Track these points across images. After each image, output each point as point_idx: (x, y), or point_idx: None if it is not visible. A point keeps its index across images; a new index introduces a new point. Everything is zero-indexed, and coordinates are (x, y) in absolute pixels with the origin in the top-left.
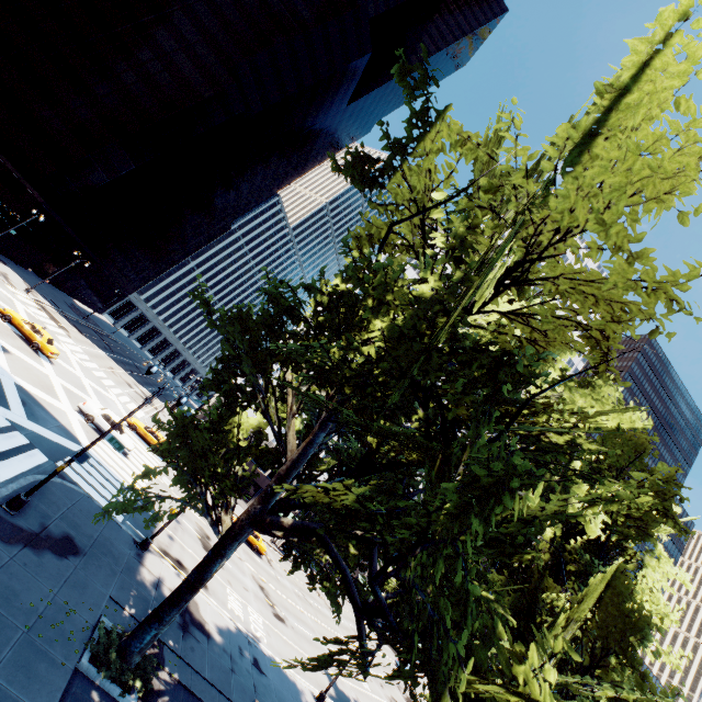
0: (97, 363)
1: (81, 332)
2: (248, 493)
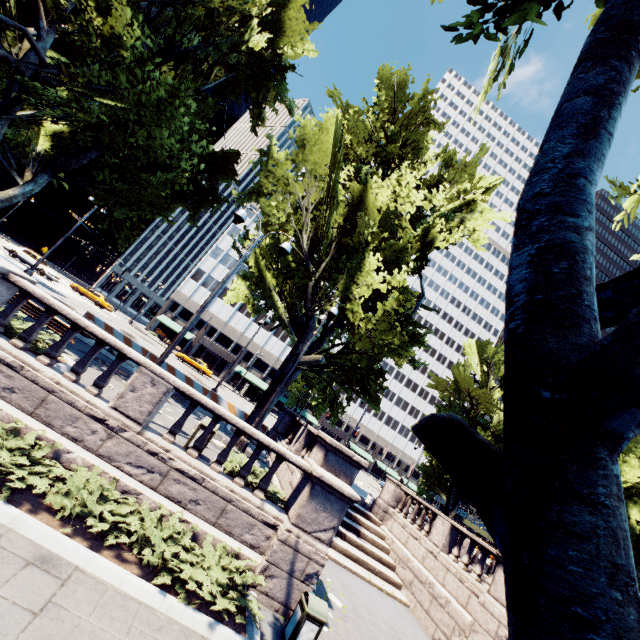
0: (60, 276)
1: (53, 269)
2: (217, 368)
